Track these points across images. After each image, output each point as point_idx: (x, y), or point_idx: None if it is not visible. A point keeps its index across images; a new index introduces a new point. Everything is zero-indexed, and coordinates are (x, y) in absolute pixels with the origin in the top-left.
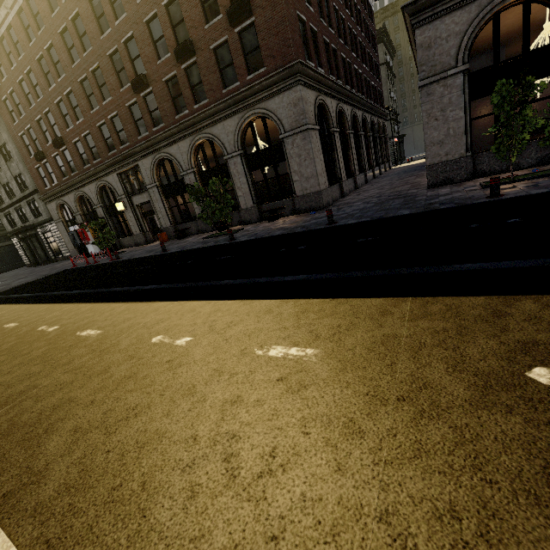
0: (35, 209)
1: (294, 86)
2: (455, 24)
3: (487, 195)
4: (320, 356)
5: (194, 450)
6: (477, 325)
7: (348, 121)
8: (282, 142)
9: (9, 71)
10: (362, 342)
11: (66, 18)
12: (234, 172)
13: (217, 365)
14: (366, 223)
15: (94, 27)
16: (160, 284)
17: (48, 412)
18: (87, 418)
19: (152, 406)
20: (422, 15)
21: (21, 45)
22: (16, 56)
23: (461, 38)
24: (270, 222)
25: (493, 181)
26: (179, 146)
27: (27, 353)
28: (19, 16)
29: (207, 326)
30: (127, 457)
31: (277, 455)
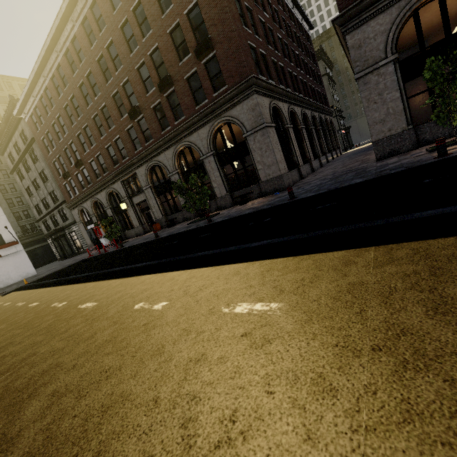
0: (64, 215)
1: (251, 95)
2: (379, 25)
3: (435, 156)
4: (285, 309)
5: (153, 414)
6: (452, 264)
7: (299, 119)
8: (245, 140)
9: (46, 119)
10: (326, 292)
11: (83, 76)
12: (209, 168)
13: (186, 325)
14: (323, 194)
15: (101, 78)
16: (149, 261)
17: (37, 377)
18: (65, 381)
19: (123, 367)
20: (350, 23)
21: (54, 100)
22: (50, 107)
23: (386, 35)
24: (241, 205)
25: (439, 143)
26: (165, 154)
27: (37, 326)
28: (52, 81)
29: (182, 291)
30: (89, 423)
31: (237, 419)
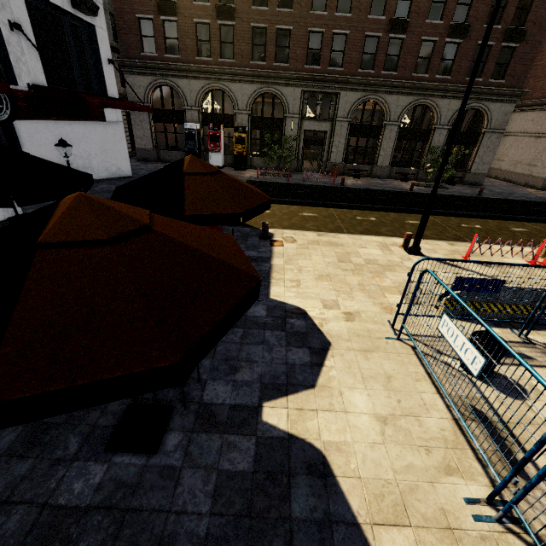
0: None
1: (512, 103)
2: None
3: None
4: None
5: None
6: None
7: None
8: (482, 133)
9: None
10: None
11: None
12: (435, 139)
13: None
14: None
15: None
16: None
17: None
18: None
19: None
20: None
21: None
22: None
23: None
24: (451, 185)
25: None
26: (399, 98)
27: None
28: None
29: None
30: None
31: None
